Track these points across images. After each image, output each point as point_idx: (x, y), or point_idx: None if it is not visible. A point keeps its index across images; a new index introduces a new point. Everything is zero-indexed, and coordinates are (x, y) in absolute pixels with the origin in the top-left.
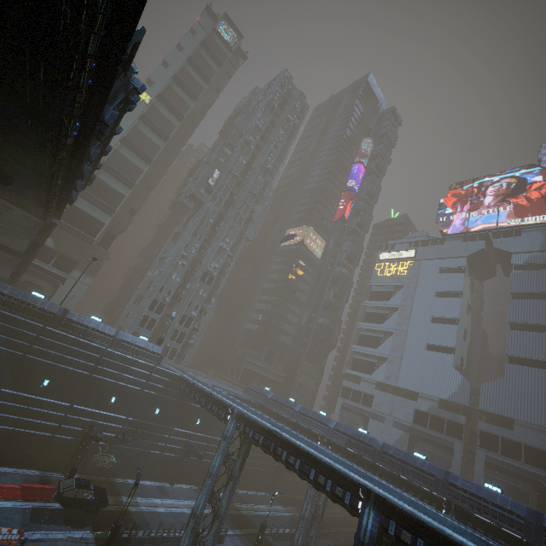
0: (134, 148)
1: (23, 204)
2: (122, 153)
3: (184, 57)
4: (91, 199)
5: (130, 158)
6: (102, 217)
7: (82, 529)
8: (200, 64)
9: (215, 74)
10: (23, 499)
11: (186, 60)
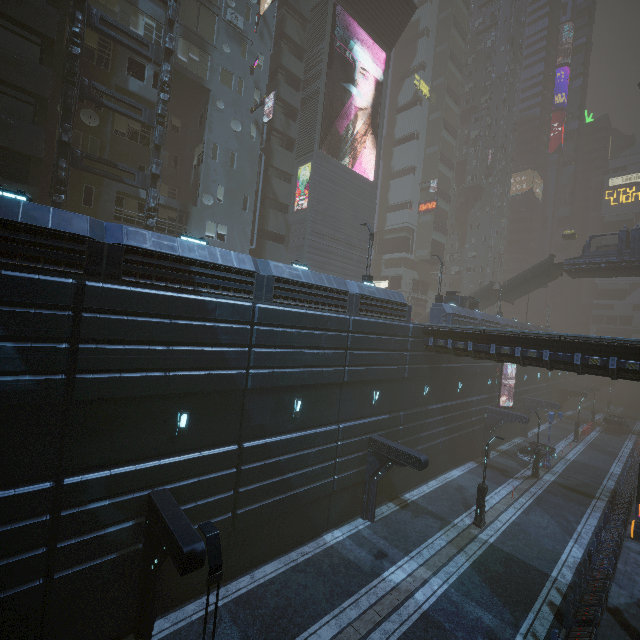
0: (445, 160)
1: (598, 275)
2: (440, 170)
3: (435, 11)
4: (437, 227)
5: (443, 171)
6: (442, 239)
7: (627, 434)
8: (457, 17)
9: (466, 22)
10: (591, 430)
11: (452, 20)
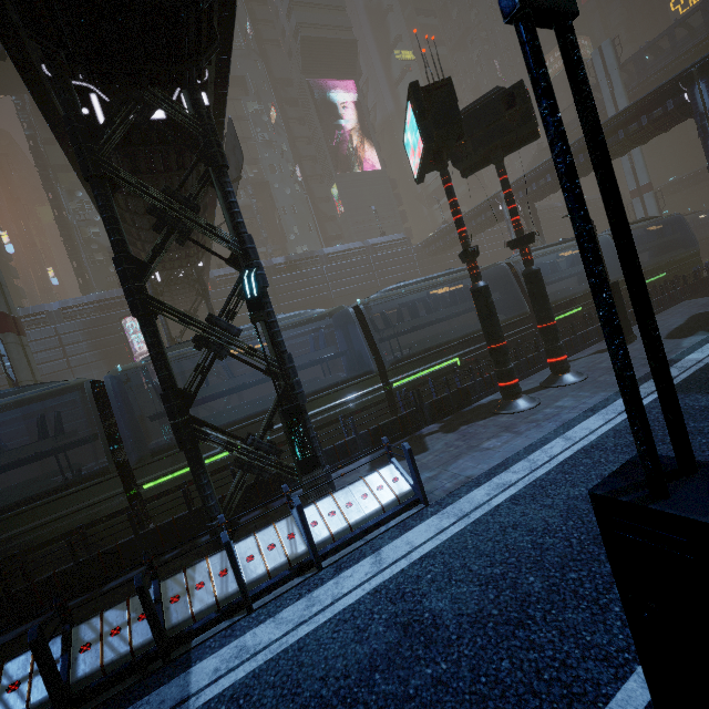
0: None
1: None
2: None
3: None
4: None
5: None
6: None
7: None
8: None
9: None
10: None
11: None
